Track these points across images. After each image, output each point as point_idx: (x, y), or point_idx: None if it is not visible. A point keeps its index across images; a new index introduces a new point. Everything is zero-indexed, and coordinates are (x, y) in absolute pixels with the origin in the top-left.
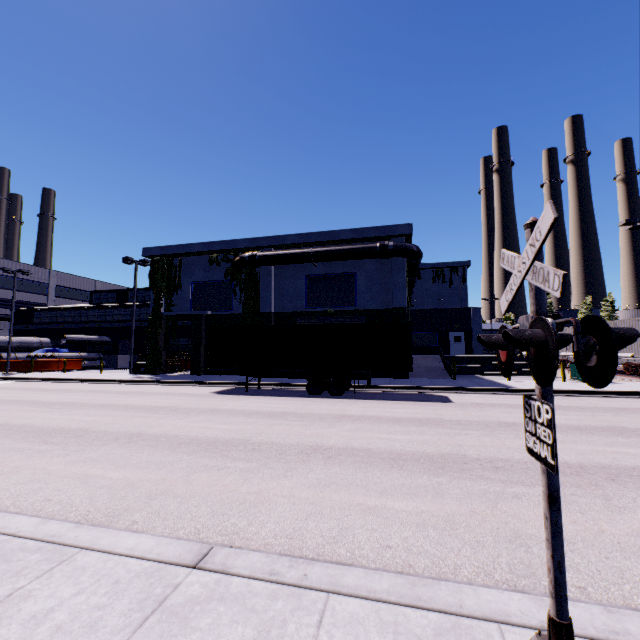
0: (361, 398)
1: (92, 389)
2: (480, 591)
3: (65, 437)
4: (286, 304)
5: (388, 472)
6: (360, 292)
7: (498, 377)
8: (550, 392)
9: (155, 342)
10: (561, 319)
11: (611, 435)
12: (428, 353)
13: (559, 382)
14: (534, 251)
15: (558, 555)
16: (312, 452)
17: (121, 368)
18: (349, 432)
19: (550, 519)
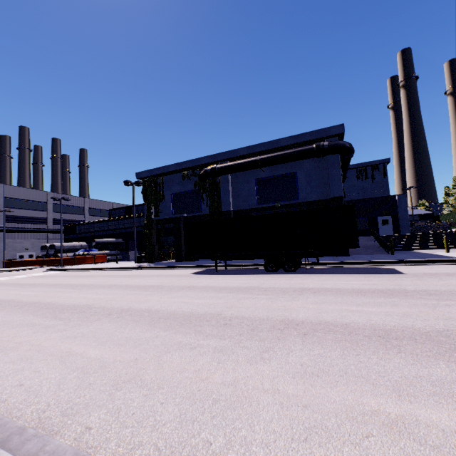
0: (313, 273)
1: (108, 274)
2: None
3: (72, 313)
4: (241, 203)
5: (386, 356)
6: (301, 188)
7: (432, 251)
8: None
9: (150, 239)
10: None
11: None
12: (359, 235)
13: None
14: None
15: None
16: (284, 327)
17: (131, 260)
18: (315, 305)
19: None
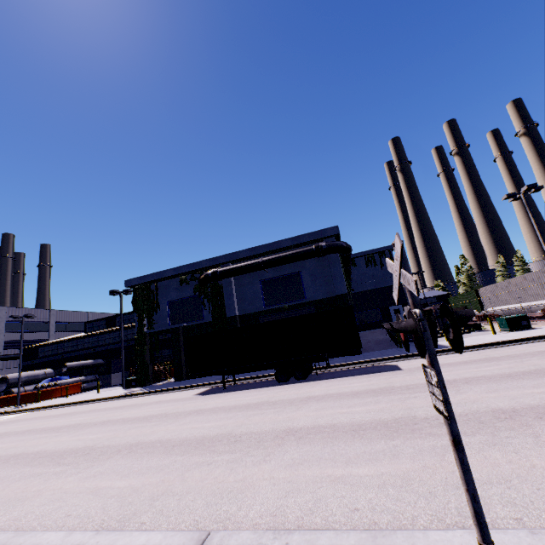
0: (323, 378)
1: (92, 409)
2: (429, 533)
3: (75, 457)
4: (247, 307)
5: (351, 443)
6: (307, 287)
7: (438, 339)
8: (435, 360)
9: (142, 357)
10: (428, 307)
11: (538, 377)
12: (375, 328)
13: (490, 335)
14: (398, 264)
15: (471, 488)
16: (285, 435)
17: (115, 385)
18: (315, 412)
19: (458, 459)
